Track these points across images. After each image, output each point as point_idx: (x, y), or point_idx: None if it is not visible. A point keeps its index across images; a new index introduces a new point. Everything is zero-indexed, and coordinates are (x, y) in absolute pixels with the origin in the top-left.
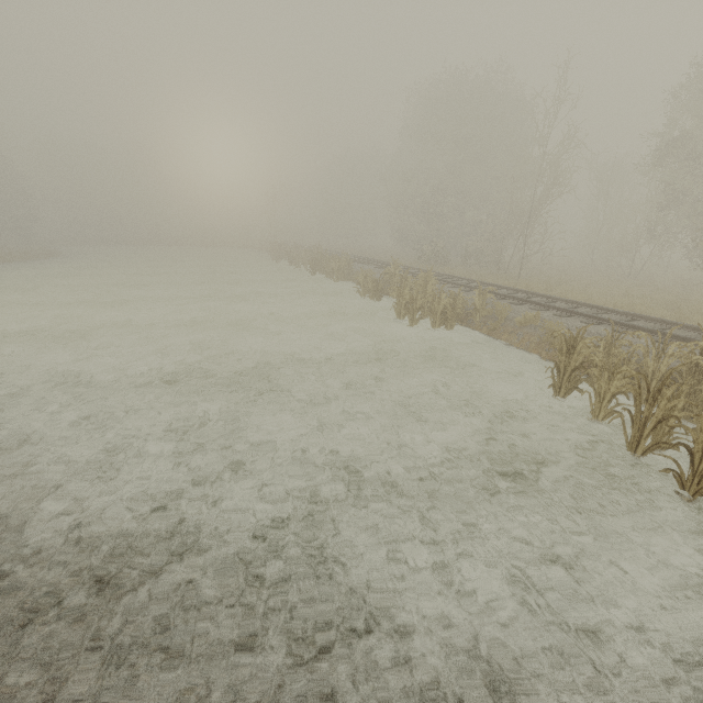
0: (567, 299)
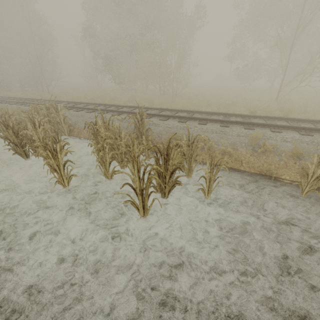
0: (47, 99)
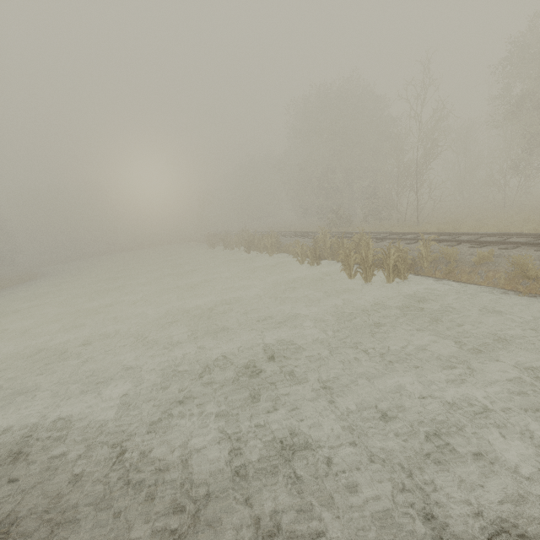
0: (495, 232)
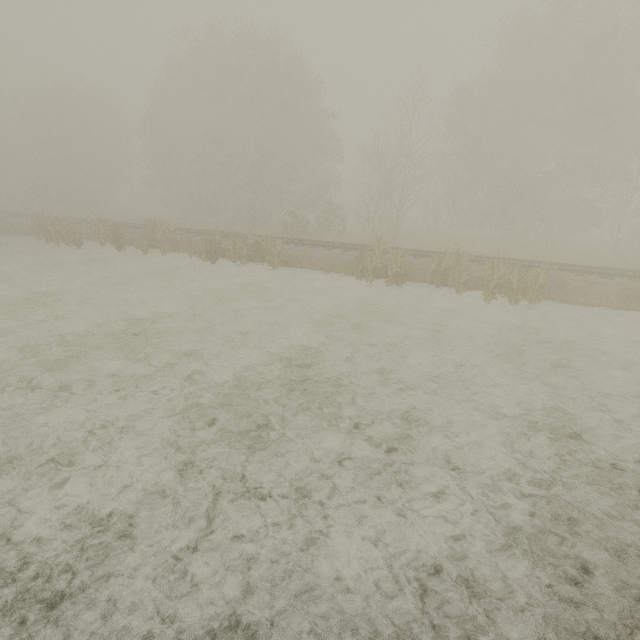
0: (538, 261)
